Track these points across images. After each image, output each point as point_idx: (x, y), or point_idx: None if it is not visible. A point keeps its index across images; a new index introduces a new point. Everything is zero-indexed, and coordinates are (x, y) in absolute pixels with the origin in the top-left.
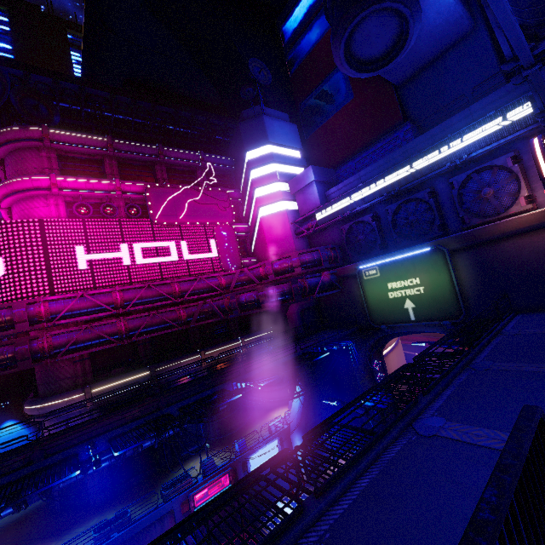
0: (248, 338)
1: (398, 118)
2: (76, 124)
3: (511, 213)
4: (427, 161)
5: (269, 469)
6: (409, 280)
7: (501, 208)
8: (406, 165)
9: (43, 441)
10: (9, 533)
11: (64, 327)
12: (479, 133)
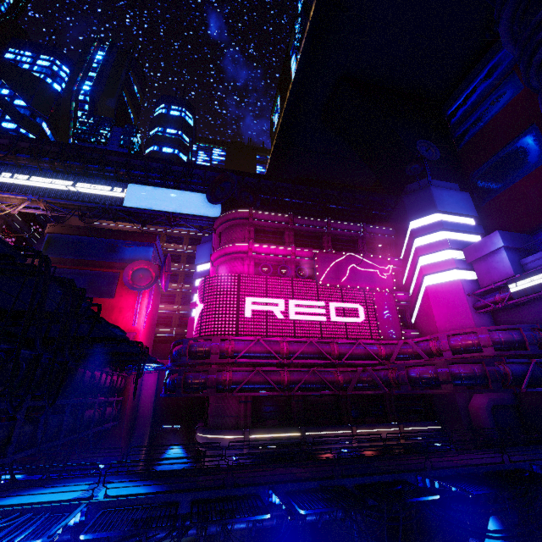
0: (407, 427)
1: None
2: (264, 208)
3: None
4: None
5: None
6: None
7: None
8: None
9: (223, 470)
10: None
11: (237, 367)
12: None
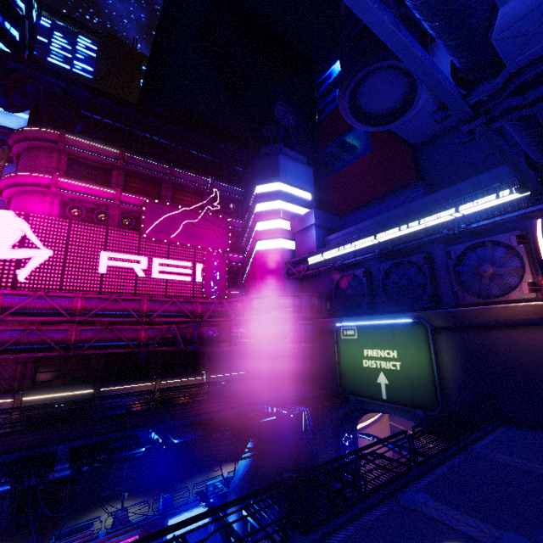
0: (214, 375)
1: (411, 177)
2: (105, 136)
3: (511, 298)
4: (423, 224)
5: (193, 539)
6: (386, 351)
7: (500, 290)
8: (402, 224)
9: None
10: None
11: (19, 323)
12: (481, 203)
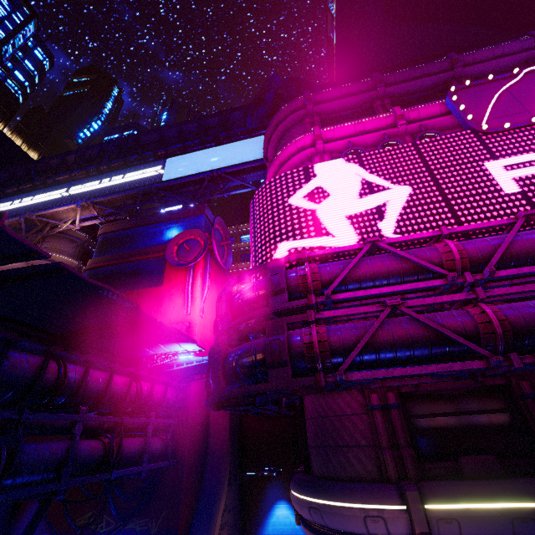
0: None
1: None
2: None
3: None
4: None
5: None
6: None
7: None
8: None
9: None
10: None
11: None
12: None
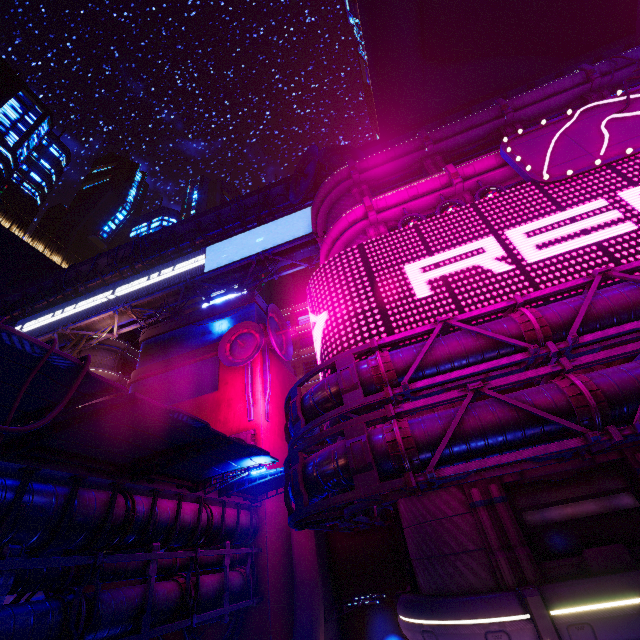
0: None
1: None
2: None
3: None
4: None
5: None
6: None
7: None
8: None
9: None
10: None
11: None
12: None
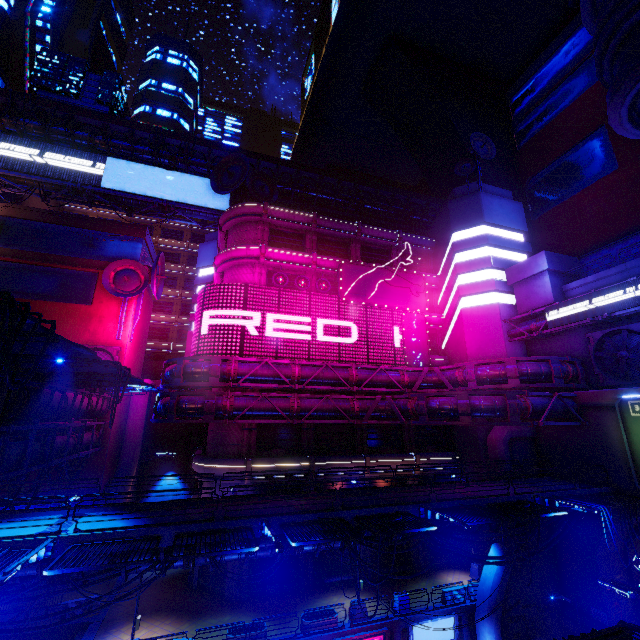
0: (424, 457)
1: None
2: (284, 203)
3: None
4: None
5: None
6: None
7: None
8: None
9: (216, 502)
10: (152, 590)
11: (242, 391)
12: None
